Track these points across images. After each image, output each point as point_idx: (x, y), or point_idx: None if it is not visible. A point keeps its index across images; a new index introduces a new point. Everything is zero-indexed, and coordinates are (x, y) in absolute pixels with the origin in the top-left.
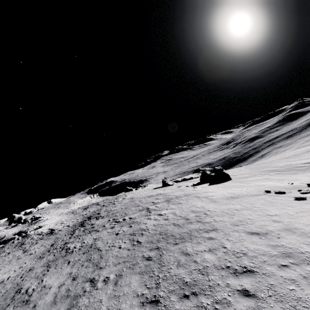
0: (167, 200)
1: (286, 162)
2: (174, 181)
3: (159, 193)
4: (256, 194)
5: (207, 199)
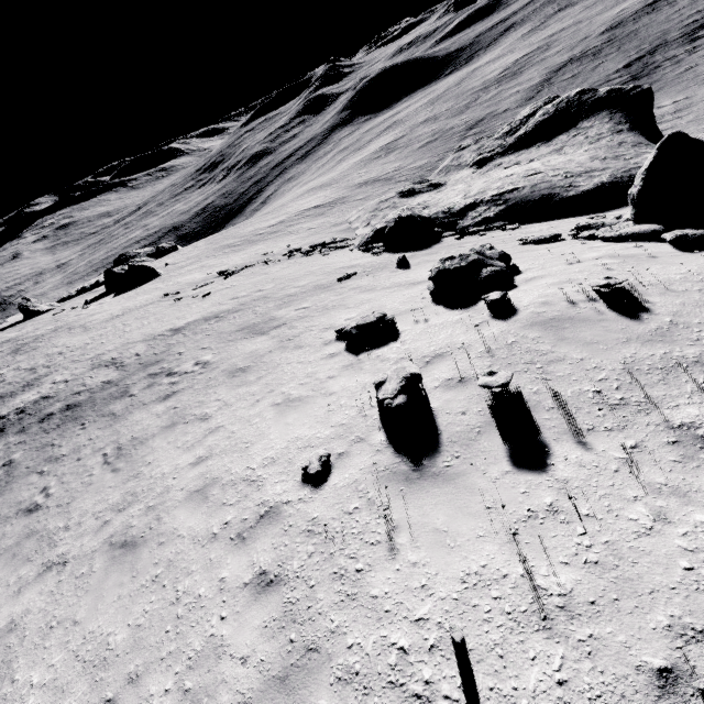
0: (15, 350)
1: (256, 226)
2: (61, 298)
3: (6, 339)
4: (151, 303)
5: (80, 329)
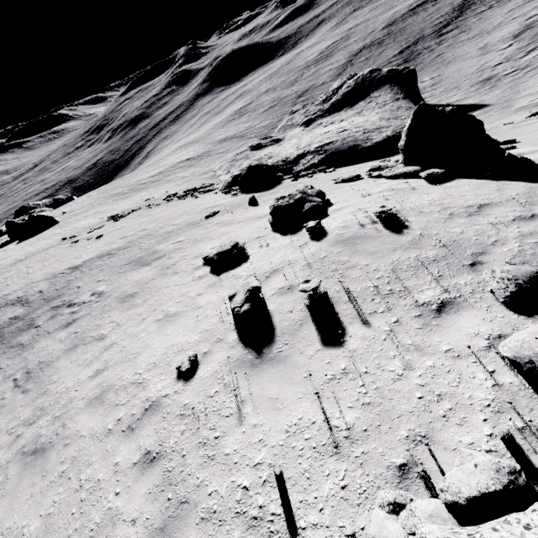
0: None
1: (140, 176)
2: None
3: None
4: (51, 246)
5: None
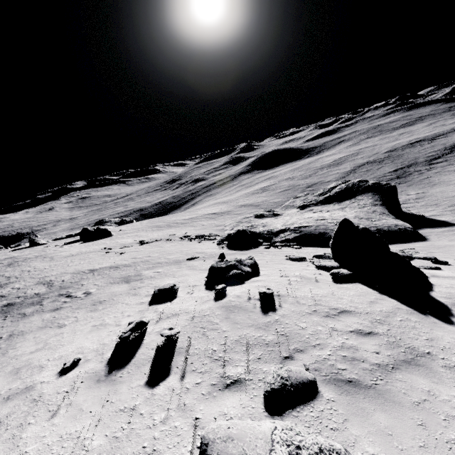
0: (10, 264)
1: (178, 217)
2: (56, 238)
3: (11, 256)
4: (94, 251)
5: (49, 259)
